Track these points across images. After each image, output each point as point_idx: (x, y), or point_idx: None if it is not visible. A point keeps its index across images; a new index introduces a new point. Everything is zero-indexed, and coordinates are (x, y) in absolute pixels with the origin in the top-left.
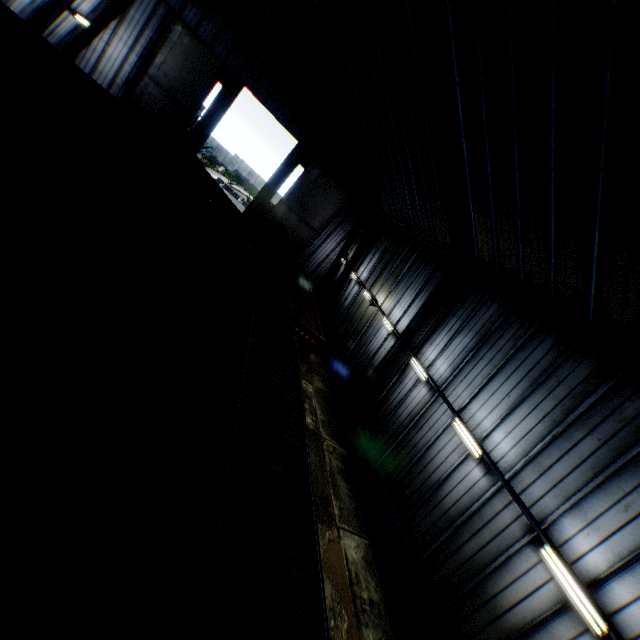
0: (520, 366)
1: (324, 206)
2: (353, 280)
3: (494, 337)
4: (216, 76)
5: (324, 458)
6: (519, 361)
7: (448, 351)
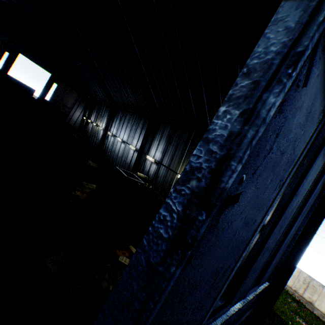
0: (126, 121)
1: (70, 98)
2: (90, 123)
3: (122, 118)
4: (5, 49)
5: (90, 164)
6: (126, 120)
7: (115, 126)
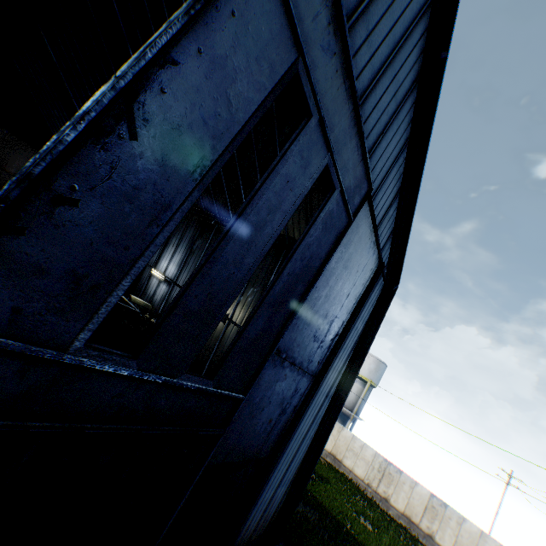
0: None
1: (19, 157)
2: None
3: None
4: None
5: None
6: None
7: None
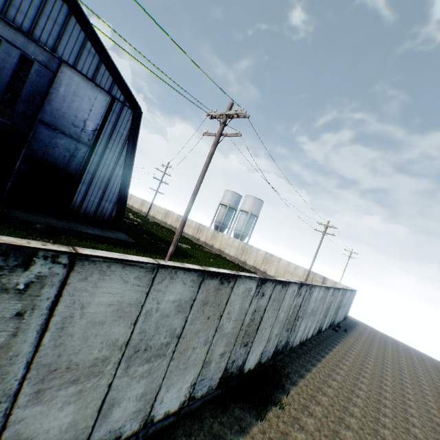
0: None
1: None
2: None
3: None
4: None
5: None
6: None
7: None
